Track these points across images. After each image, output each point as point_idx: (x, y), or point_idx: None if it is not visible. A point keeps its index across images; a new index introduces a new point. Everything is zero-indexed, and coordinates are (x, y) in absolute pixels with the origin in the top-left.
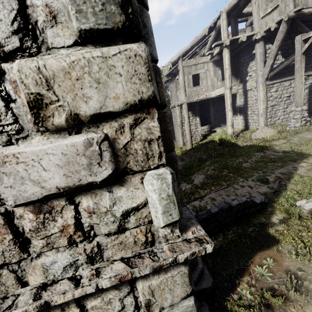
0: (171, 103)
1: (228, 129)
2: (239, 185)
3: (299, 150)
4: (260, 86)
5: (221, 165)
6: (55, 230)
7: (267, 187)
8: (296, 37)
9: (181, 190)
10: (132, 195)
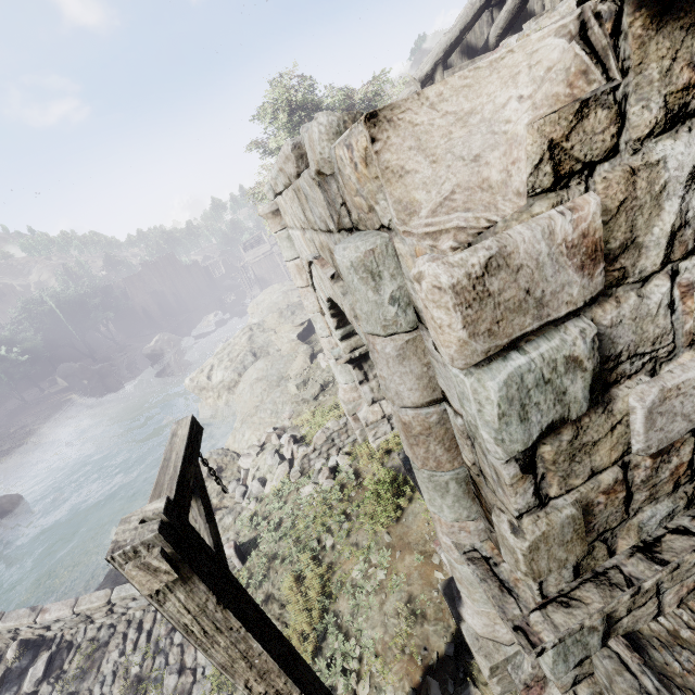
0: None
1: None
2: None
3: None
4: None
5: None
6: (667, 474)
7: None
8: None
9: None
10: None
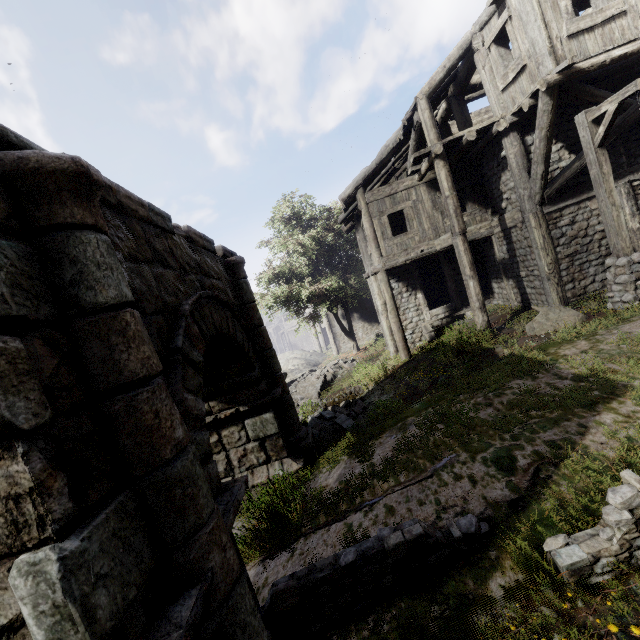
0: (366, 268)
1: (476, 316)
2: (451, 473)
3: (610, 372)
4: (530, 219)
5: (434, 414)
6: None
7: (505, 484)
8: (576, 118)
9: (201, 541)
10: (0, 601)
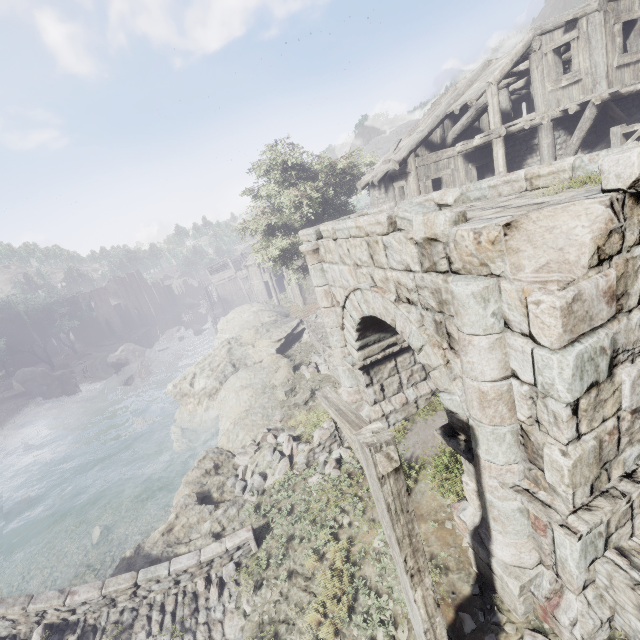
0: None
1: None
2: None
3: None
4: None
5: None
6: (638, 426)
7: None
8: (612, 129)
9: None
10: None
